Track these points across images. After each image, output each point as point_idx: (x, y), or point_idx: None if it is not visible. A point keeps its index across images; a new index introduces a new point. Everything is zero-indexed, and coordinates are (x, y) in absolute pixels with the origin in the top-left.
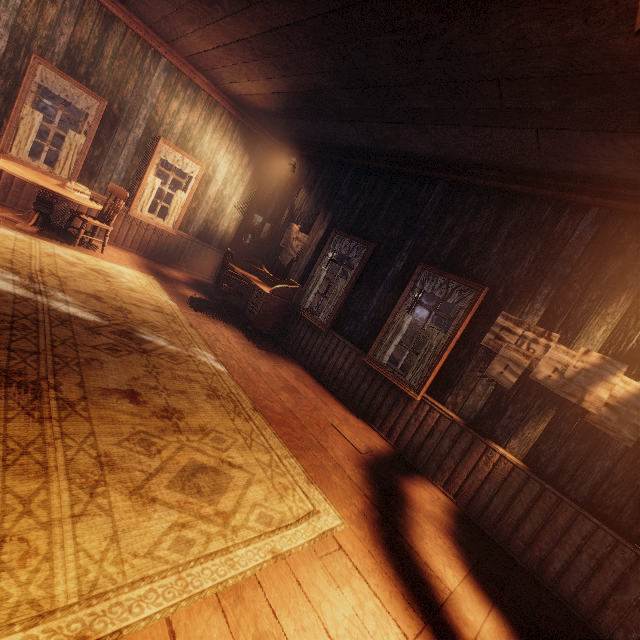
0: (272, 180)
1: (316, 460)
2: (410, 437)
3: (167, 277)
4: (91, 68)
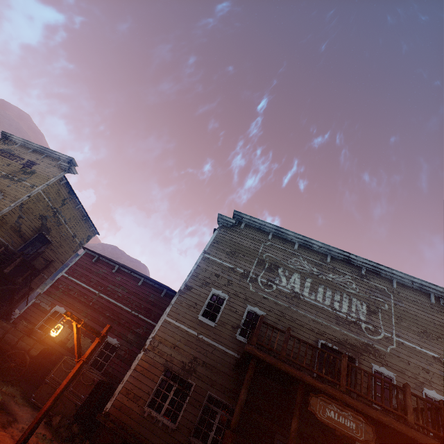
0: None
1: None
2: None
3: None
4: None
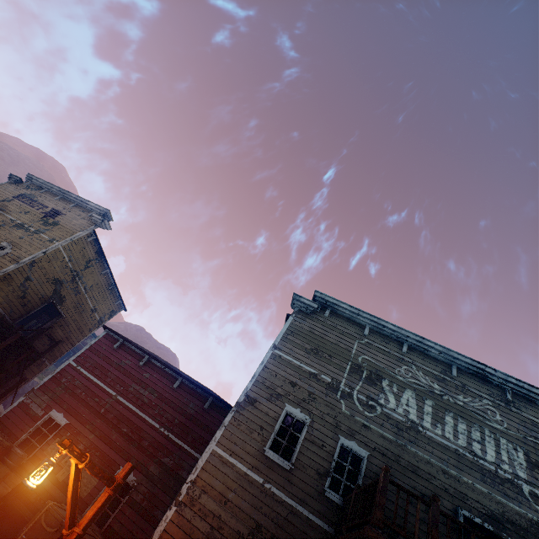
0: None
1: None
2: None
3: None
4: None
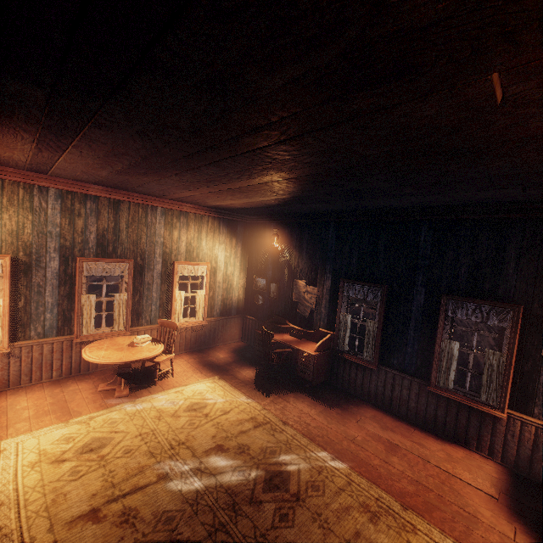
0: (259, 247)
1: (486, 542)
2: (514, 453)
3: (221, 366)
4: (115, 243)
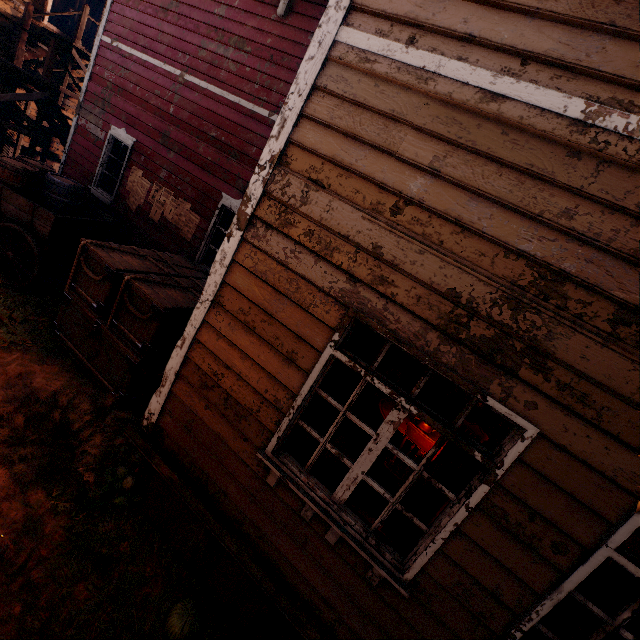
0: None
1: None
2: None
3: None
4: None
